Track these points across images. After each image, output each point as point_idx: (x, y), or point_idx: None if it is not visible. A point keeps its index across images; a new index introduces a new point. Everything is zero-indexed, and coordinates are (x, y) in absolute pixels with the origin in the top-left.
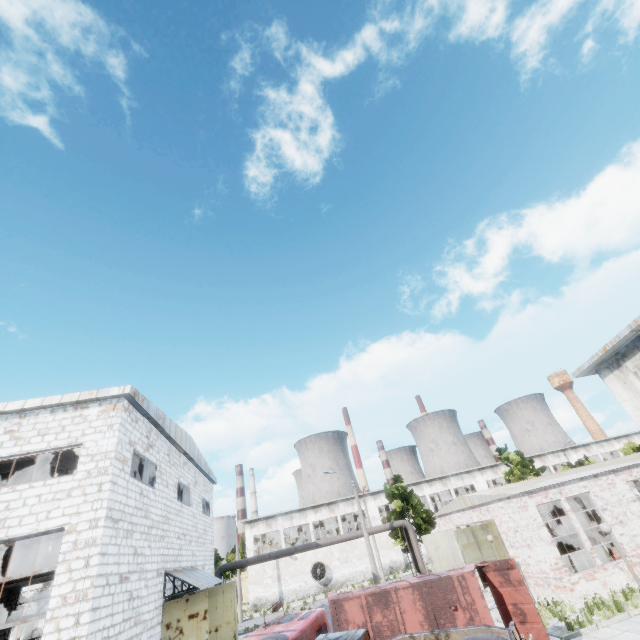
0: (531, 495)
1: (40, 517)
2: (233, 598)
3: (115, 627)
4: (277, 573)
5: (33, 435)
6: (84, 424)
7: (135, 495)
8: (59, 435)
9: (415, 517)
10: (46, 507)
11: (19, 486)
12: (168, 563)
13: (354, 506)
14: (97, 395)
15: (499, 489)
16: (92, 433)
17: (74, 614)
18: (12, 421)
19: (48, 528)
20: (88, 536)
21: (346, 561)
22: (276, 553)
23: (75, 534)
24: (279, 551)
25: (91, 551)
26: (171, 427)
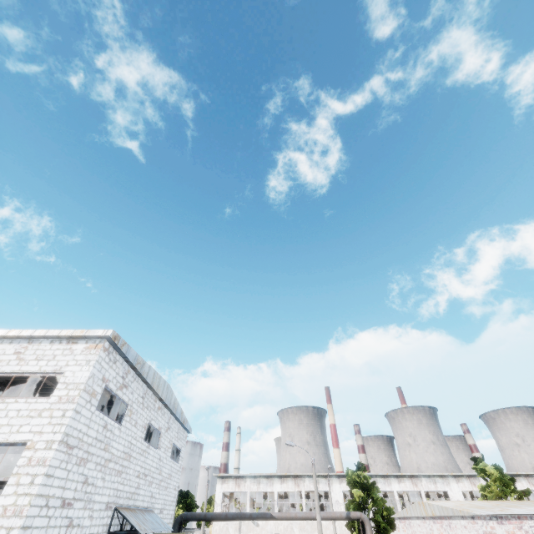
0: (500, 521)
1: (13, 429)
2: None
3: None
4: None
5: (32, 358)
6: (70, 356)
7: (98, 427)
8: (50, 362)
9: (375, 512)
10: (20, 421)
11: (8, 399)
12: (121, 499)
13: (319, 485)
14: (86, 334)
15: (465, 504)
16: (73, 365)
17: (7, 527)
18: (22, 345)
19: (15, 440)
20: (41, 455)
21: None
22: (232, 514)
23: (33, 451)
24: (235, 513)
25: (39, 470)
26: (149, 373)
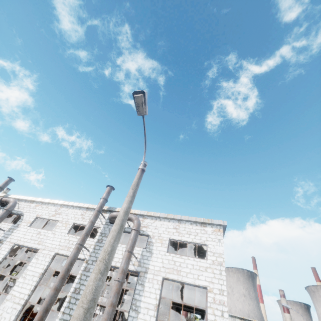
0: None
1: (195, 276)
2: None
3: None
4: None
5: (185, 233)
6: (206, 234)
7: None
8: (196, 236)
9: None
10: (196, 272)
11: (183, 256)
12: None
13: None
14: (211, 222)
15: None
16: (211, 240)
17: None
18: (175, 223)
19: (199, 284)
20: (219, 298)
21: None
22: None
23: (213, 294)
24: None
25: (223, 308)
26: None
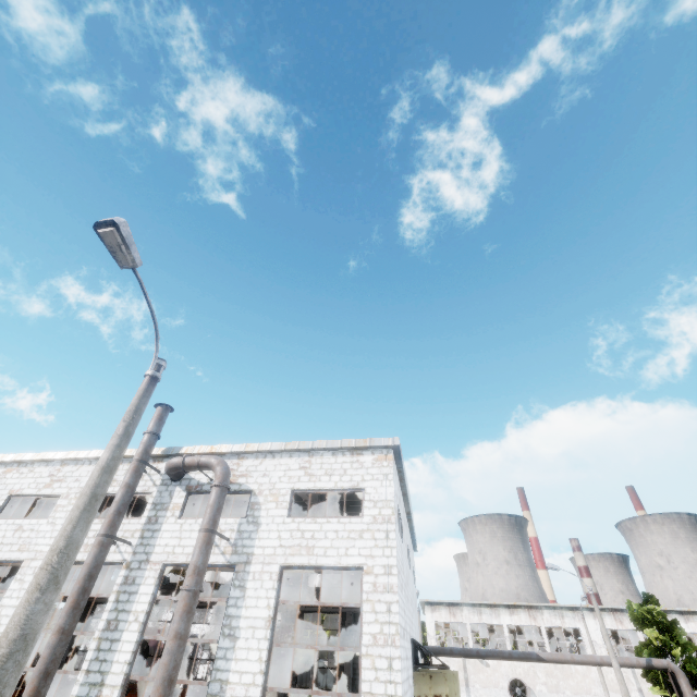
0: None
1: (340, 552)
2: (457, 691)
3: (405, 683)
4: (464, 676)
5: (322, 474)
6: (362, 470)
7: (400, 549)
8: (342, 477)
9: (684, 661)
10: (343, 543)
11: (319, 519)
12: (410, 629)
13: (564, 619)
14: (371, 443)
15: None
16: (370, 480)
17: (386, 657)
18: (303, 458)
19: (348, 564)
20: (385, 581)
21: (556, 690)
22: (485, 652)
23: (373, 576)
24: (489, 650)
25: (390, 597)
26: (406, 483)
